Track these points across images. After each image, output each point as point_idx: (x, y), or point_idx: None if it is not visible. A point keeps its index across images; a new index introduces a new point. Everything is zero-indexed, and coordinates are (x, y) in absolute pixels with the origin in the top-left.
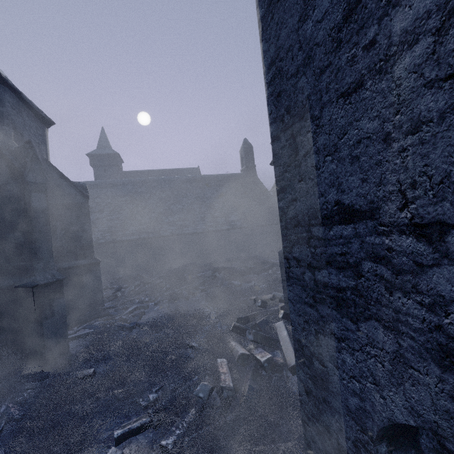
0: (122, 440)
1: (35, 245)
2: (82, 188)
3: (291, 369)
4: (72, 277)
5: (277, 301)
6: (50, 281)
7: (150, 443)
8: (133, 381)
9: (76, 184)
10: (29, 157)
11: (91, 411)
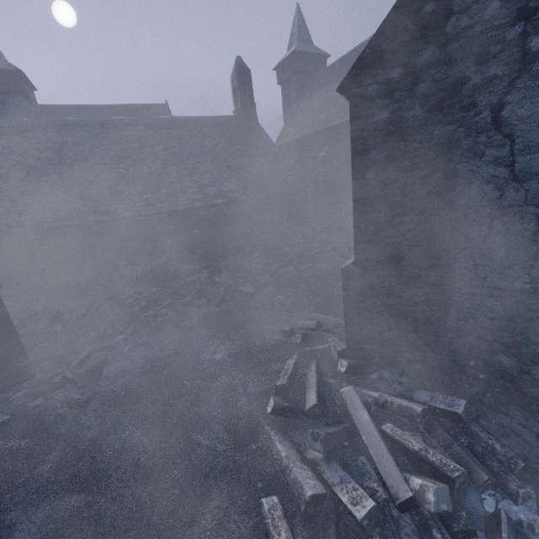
0: None
1: None
2: None
3: (400, 507)
4: None
5: (322, 331)
6: None
7: None
8: None
9: None
10: None
11: None
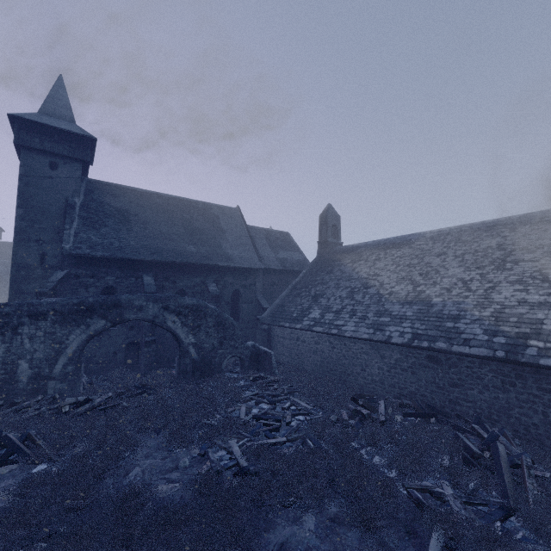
0: None
1: None
2: None
3: None
4: None
5: None
6: None
7: None
8: None
9: None
10: None
11: None
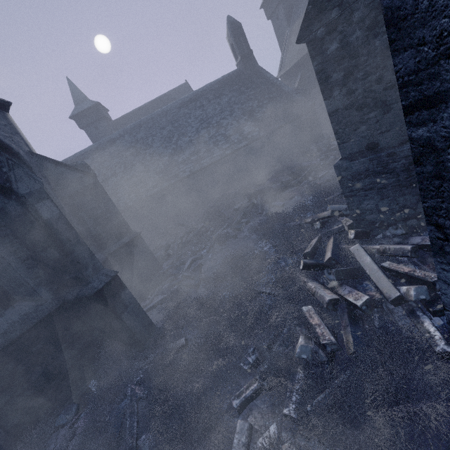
0: (243, 408)
1: (73, 255)
2: (83, 167)
3: (392, 302)
4: (123, 257)
5: (337, 216)
6: (106, 282)
7: (270, 407)
8: (226, 348)
9: (76, 166)
10: (5, 166)
11: (203, 386)
